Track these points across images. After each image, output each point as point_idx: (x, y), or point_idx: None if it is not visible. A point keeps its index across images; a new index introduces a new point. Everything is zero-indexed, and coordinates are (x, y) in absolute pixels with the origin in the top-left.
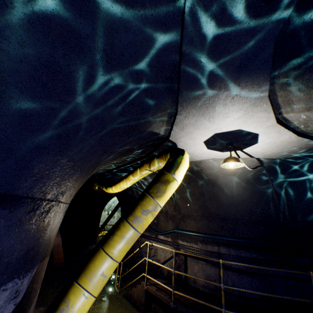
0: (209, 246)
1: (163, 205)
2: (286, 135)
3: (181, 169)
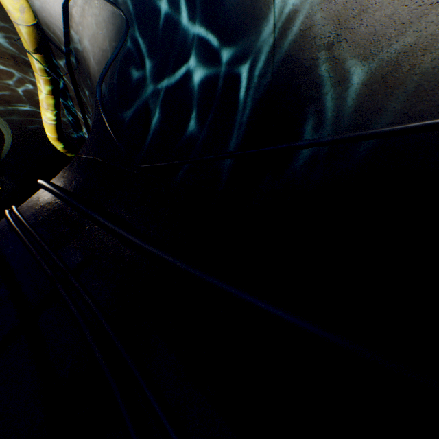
0: None
1: None
2: None
3: None
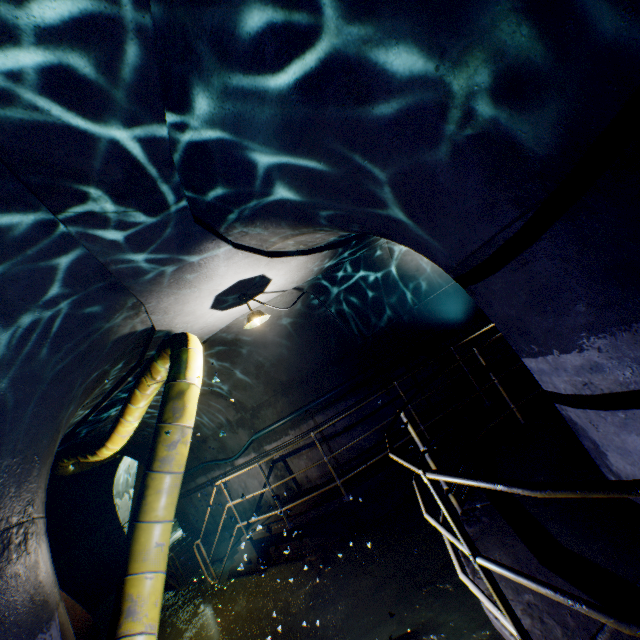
0: (303, 427)
1: (192, 423)
2: (294, 260)
3: (193, 366)
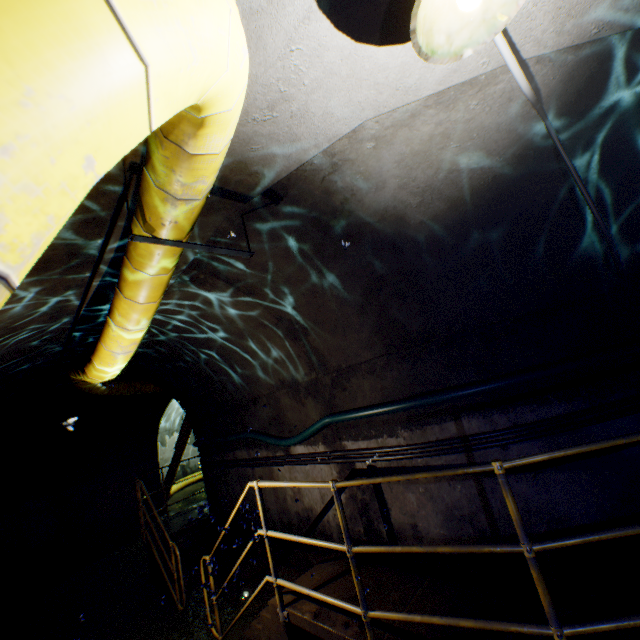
0: (430, 430)
1: None
2: None
3: None
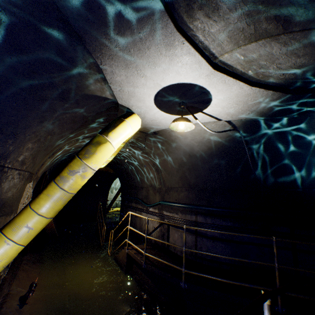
0: (187, 216)
1: (94, 166)
2: (236, 86)
3: (118, 131)
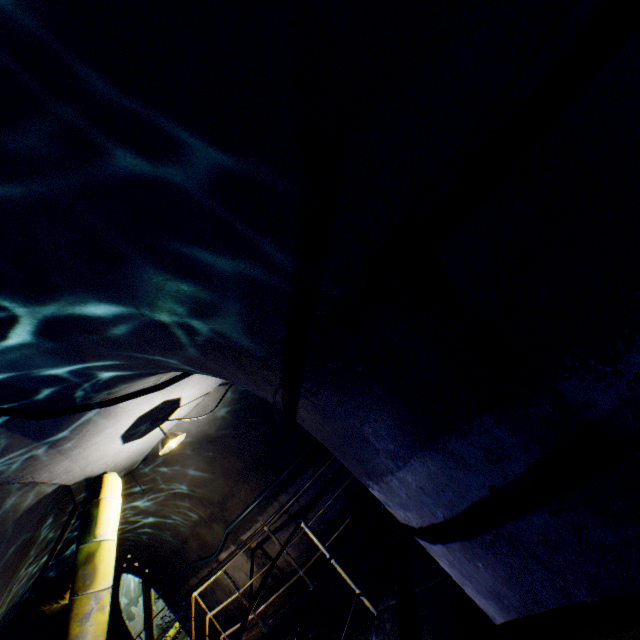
0: (269, 510)
1: (107, 583)
2: (194, 377)
3: (105, 518)
